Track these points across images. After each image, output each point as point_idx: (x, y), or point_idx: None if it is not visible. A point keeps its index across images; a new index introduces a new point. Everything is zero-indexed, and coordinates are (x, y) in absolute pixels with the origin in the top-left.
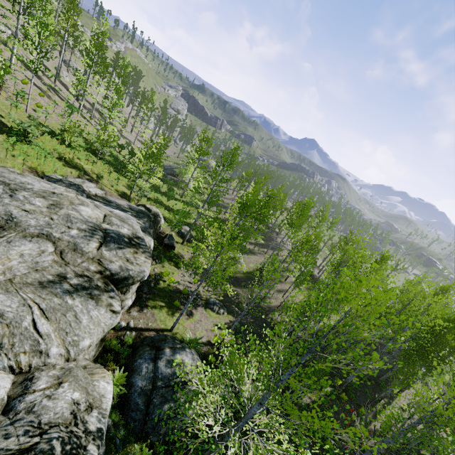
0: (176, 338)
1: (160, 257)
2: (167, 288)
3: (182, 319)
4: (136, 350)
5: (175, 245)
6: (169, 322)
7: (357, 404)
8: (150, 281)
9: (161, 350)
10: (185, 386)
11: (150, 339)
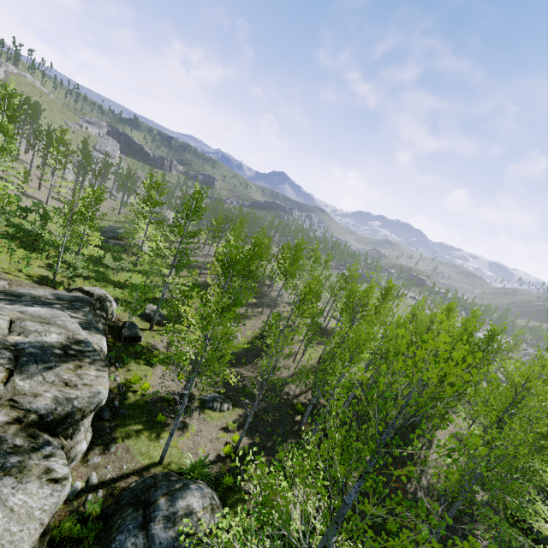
0: (171, 472)
1: (121, 358)
2: (141, 400)
3: (173, 439)
4: (111, 522)
5: (140, 335)
6: (155, 451)
7: (403, 462)
8: (112, 398)
9: (152, 504)
10: (201, 545)
11: (130, 493)
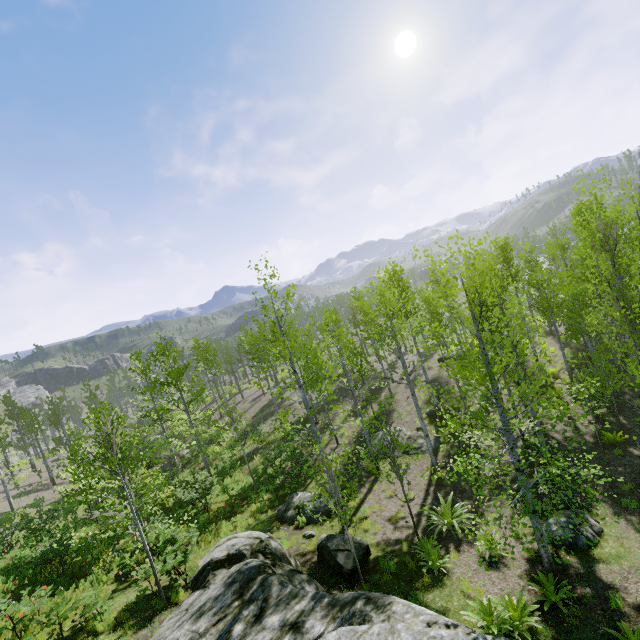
0: None
1: None
2: None
3: None
4: None
5: (364, 543)
6: None
7: None
8: None
9: None
10: None
11: None
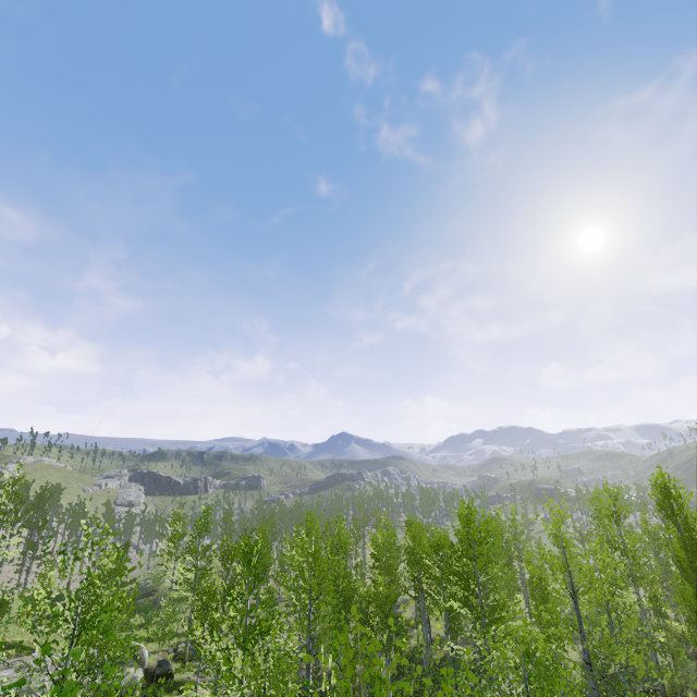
0: None
1: (155, 694)
2: None
3: None
4: None
5: (172, 669)
6: None
7: None
8: None
9: None
10: None
11: None
